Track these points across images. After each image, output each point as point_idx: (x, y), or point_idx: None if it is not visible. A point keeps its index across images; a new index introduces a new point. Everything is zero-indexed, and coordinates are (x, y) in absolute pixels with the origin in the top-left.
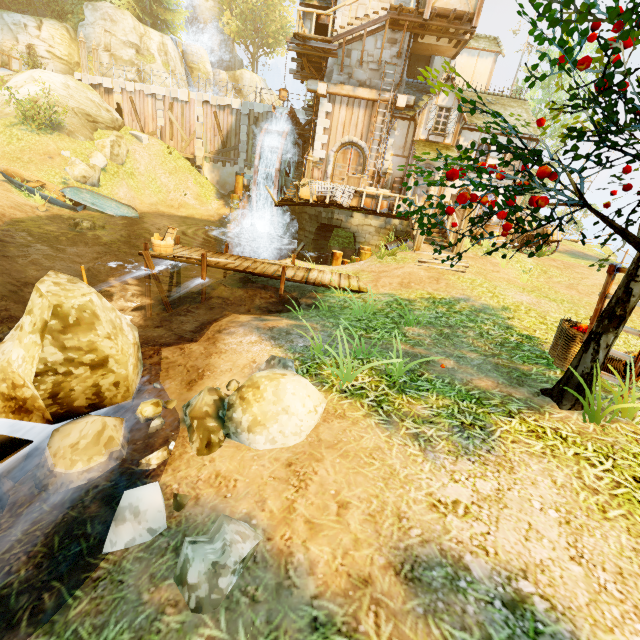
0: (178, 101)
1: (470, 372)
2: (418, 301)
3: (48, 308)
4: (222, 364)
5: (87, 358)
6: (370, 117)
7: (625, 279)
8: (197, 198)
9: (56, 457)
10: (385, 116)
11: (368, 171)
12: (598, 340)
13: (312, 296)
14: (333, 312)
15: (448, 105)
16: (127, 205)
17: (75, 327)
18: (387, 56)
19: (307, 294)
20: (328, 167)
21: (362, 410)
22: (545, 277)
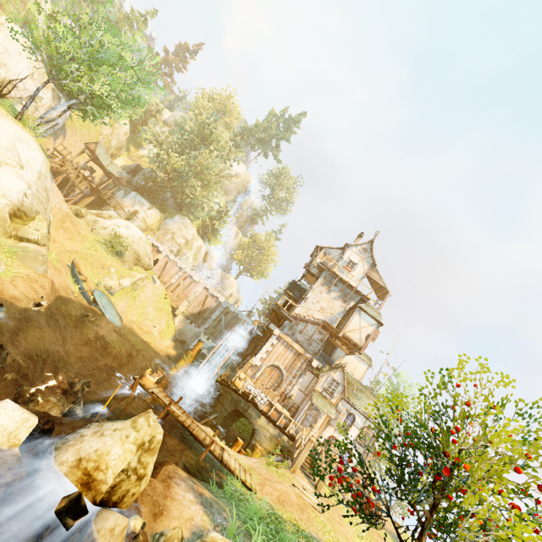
0: (192, 278)
1: None
2: (288, 523)
3: (149, 435)
4: (174, 509)
5: (140, 471)
6: (295, 360)
7: None
8: (160, 332)
9: (100, 533)
10: (303, 364)
11: (280, 389)
12: None
13: (219, 474)
14: (234, 500)
15: (338, 381)
16: (121, 317)
17: (150, 450)
18: (315, 337)
19: (216, 470)
20: (258, 372)
21: None
22: None
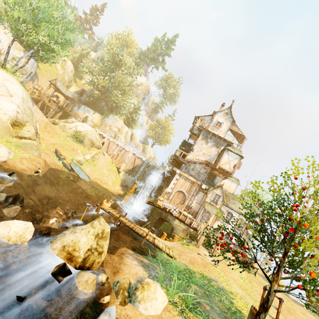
0: (125, 149)
1: (215, 315)
2: (197, 273)
3: (101, 229)
4: (125, 269)
5: (99, 249)
6: (191, 186)
7: (267, 293)
8: (113, 182)
9: (80, 283)
10: (196, 188)
11: (185, 204)
12: (259, 315)
13: (154, 251)
14: (163, 263)
15: (219, 194)
16: (88, 176)
17: (103, 238)
18: (202, 171)
19: (152, 249)
20: (170, 196)
21: (176, 312)
22: (250, 285)
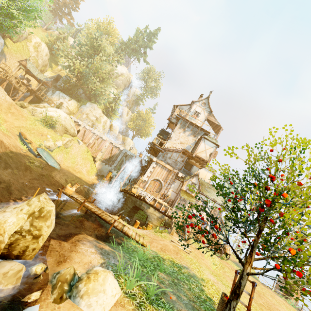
0: (102, 138)
1: (181, 305)
2: (167, 260)
3: (39, 207)
4: (76, 258)
5: (35, 232)
6: (168, 174)
7: (239, 277)
8: (87, 171)
9: None
10: (173, 176)
11: (161, 192)
12: (230, 303)
13: (121, 239)
14: (129, 251)
15: (195, 183)
16: (58, 163)
17: (41, 218)
18: (179, 159)
19: (119, 237)
20: (146, 184)
21: (132, 306)
22: (223, 270)
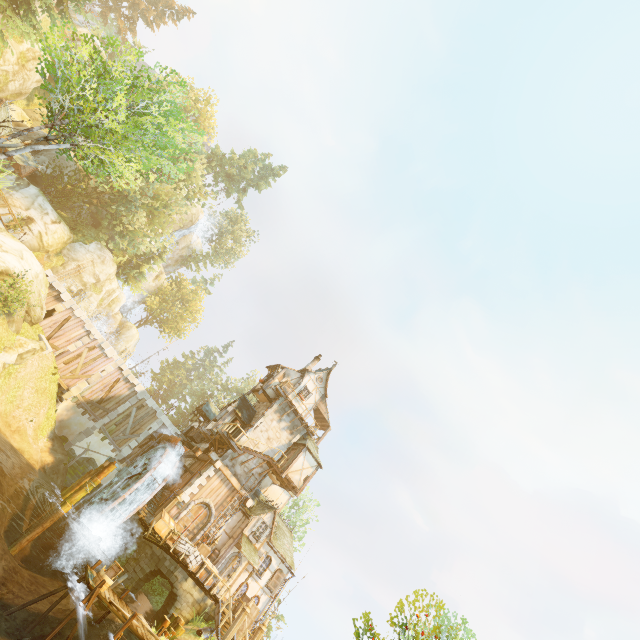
0: (102, 350)
1: None
2: None
3: None
4: None
5: None
6: (228, 496)
7: None
8: (36, 429)
9: None
10: (235, 502)
11: (204, 531)
12: None
13: None
14: None
15: (268, 523)
16: None
17: None
18: (255, 470)
19: None
20: (184, 511)
21: None
22: None
